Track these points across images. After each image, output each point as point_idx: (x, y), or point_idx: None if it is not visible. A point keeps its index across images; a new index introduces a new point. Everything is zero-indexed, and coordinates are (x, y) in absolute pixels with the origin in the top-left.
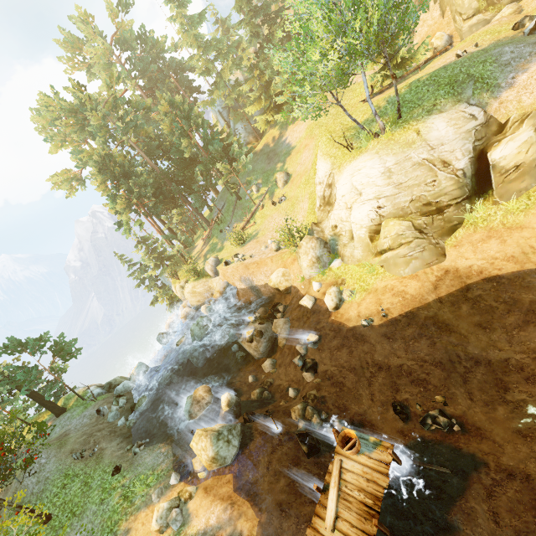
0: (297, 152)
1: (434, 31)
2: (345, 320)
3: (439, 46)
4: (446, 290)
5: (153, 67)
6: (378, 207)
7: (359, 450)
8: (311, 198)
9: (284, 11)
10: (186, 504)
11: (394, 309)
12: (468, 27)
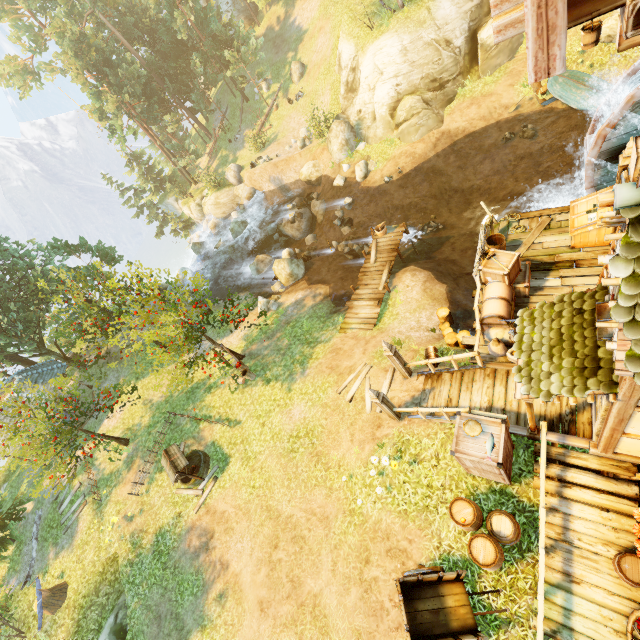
0: (311, 37)
1: None
2: (372, 183)
3: None
4: (442, 147)
5: None
6: (397, 85)
7: (387, 232)
8: (334, 88)
9: None
10: (276, 302)
11: (407, 167)
12: None
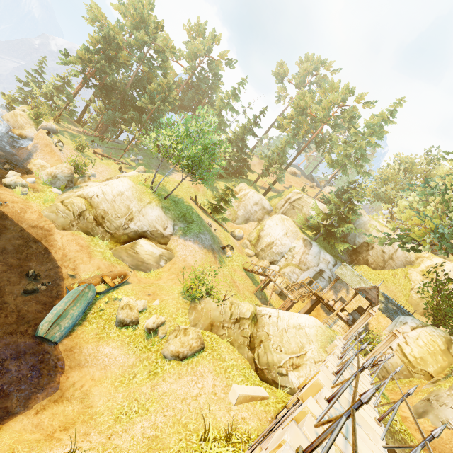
0: None
1: (245, 230)
2: None
3: (235, 233)
4: (33, 232)
5: (204, 86)
6: (98, 195)
7: None
8: None
9: (248, 157)
10: None
11: (8, 208)
12: (245, 242)
